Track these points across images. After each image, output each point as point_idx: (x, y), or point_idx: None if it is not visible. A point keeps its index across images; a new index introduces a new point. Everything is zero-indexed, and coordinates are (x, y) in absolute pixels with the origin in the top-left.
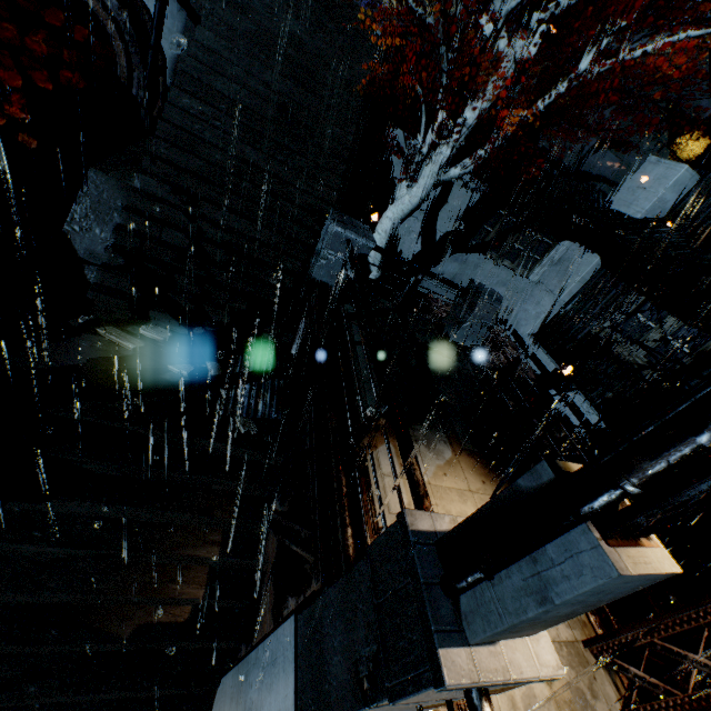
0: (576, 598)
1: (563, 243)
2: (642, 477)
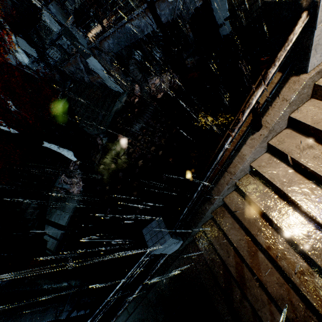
0: (55, 10)
1: (43, 16)
2: (41, 0)
